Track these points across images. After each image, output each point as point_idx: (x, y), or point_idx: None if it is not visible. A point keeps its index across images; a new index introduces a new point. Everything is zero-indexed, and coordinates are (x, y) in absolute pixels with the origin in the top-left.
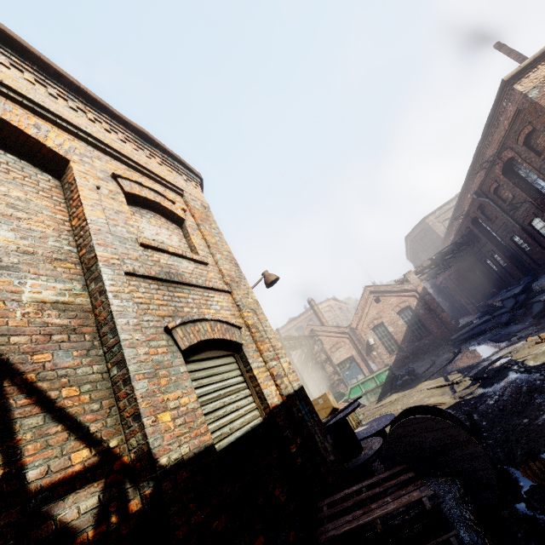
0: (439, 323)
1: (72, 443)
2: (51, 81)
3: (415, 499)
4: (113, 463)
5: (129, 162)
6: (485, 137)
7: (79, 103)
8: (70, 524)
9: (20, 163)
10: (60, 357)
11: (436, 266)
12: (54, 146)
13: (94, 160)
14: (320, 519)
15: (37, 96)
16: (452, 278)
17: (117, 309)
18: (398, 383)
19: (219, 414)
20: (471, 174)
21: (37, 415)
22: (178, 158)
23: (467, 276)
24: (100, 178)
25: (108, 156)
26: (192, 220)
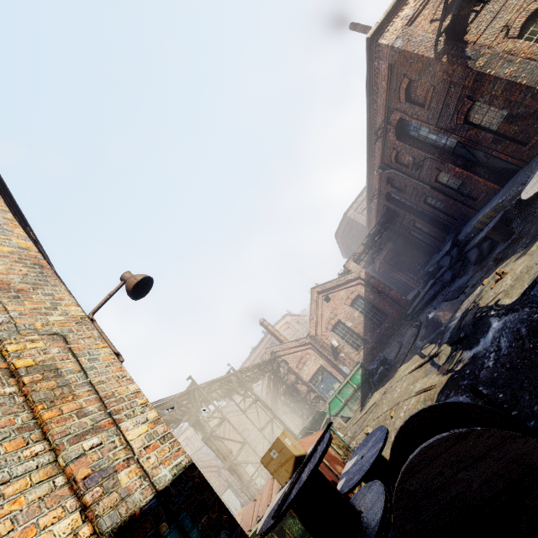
0: (392, 302)
1: None
2: None
3: None
4: None
5: None
6: (370, 106)
7: None
8: None
9: None
10: None
11: (369, 249)
12: None
13: None
14: None
15: None
16: (387, 261)
17: None
18: (375, 379)
19: None
20: (370, 150)
21: None
22: None
23: (399, 254)
24: None
25: None
26: None
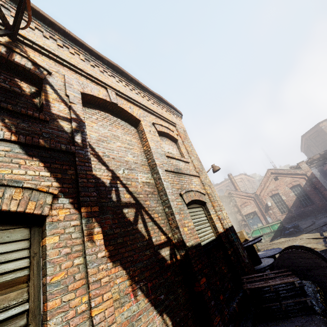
0: (322, 197)
1: (160, 233)
2: (130, 83)
3: (291, 281)
4: (171, 242)
5: (156, 114)
6: None
7: (138, 90)
8: (164, 257)
9: (126, 124)
10: (151, 203)
11: (323, 159)
12: (136, 115)
13: (146, 117)
14: (243, 282)
15: (128, 93)
16: None
17: (166, 186)
18: (286, 232)
19: (199, 231)
20: None
21: (150, 222)
22: (173, 107)
23: None
24: (149, 126)
25: (149, 113)
26: (180, 139)
